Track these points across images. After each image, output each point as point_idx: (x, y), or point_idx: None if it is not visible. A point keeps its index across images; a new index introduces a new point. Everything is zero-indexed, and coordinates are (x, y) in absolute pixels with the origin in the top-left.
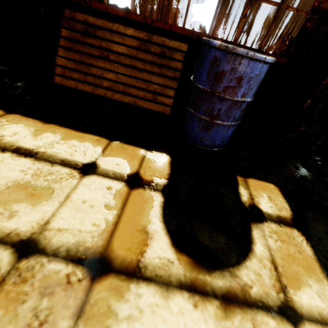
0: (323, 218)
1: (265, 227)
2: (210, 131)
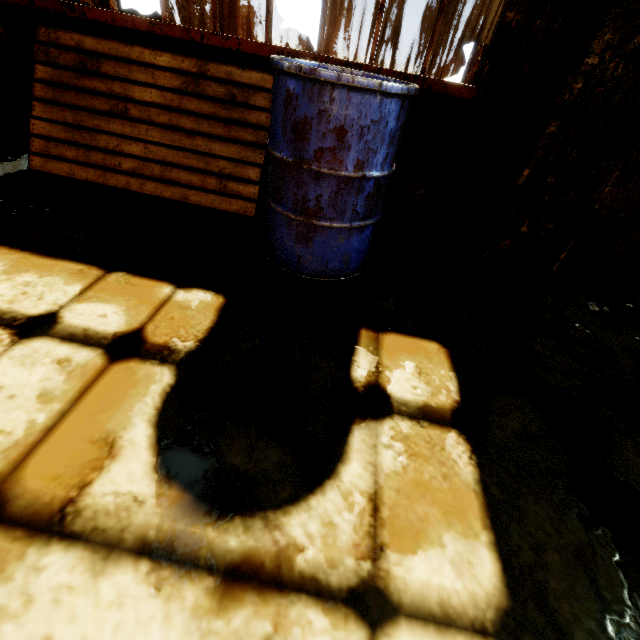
0: (528, 407)
1: (385, 429)
2: (312, 244)
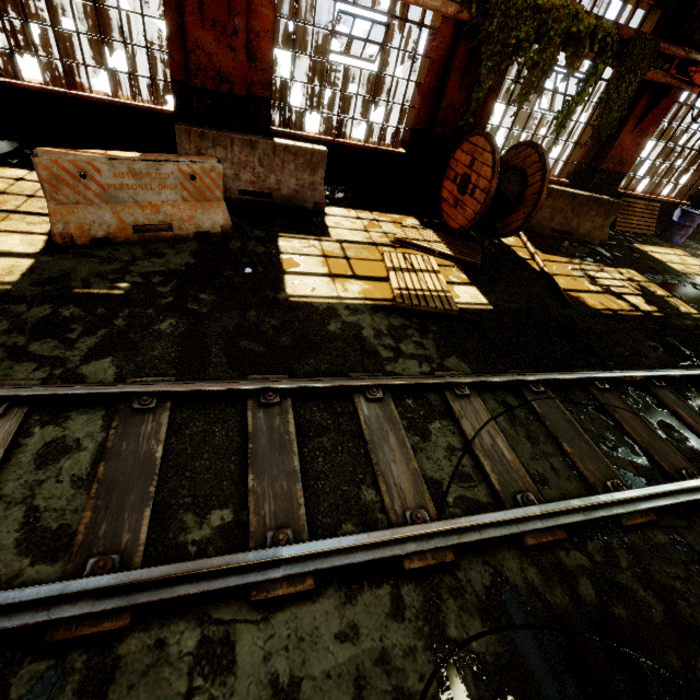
0: None
1: None
2: (683, 239)
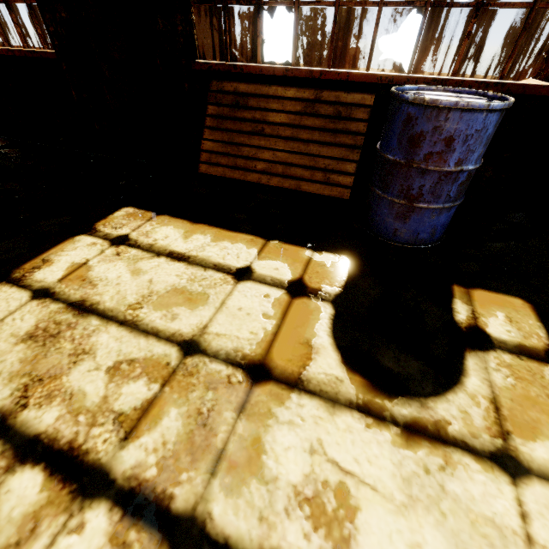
0: None
1: (491, 358)
2: (409, 220)
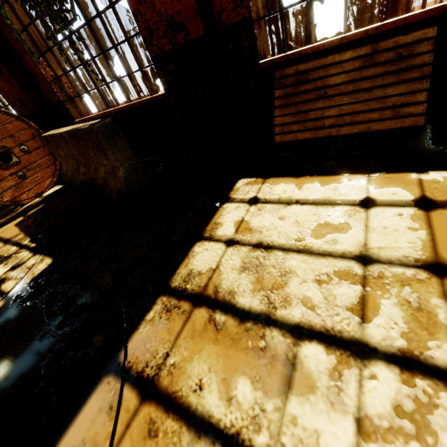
0: None
1: None
2: None
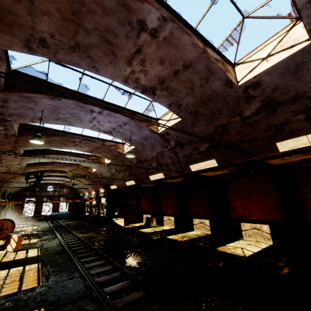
0: None
1: None
2: None
